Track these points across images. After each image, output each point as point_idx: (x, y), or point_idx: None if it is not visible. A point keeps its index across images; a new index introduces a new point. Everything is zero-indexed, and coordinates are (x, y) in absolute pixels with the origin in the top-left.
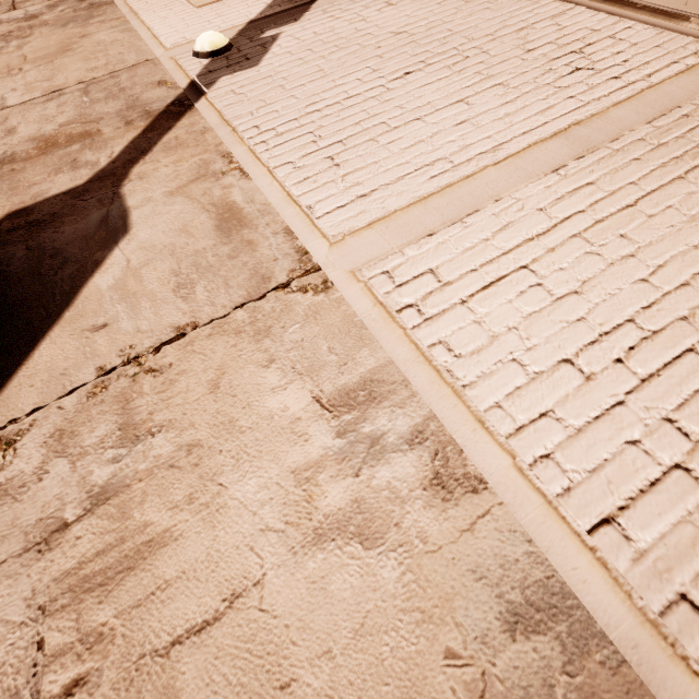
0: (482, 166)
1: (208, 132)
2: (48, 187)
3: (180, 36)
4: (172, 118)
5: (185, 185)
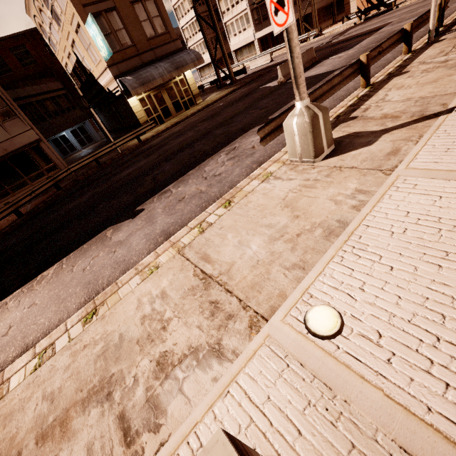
0: None
1: (428, 127)
2: (370, 128)
3: None
4: (426, 119)
5: (397, 140)
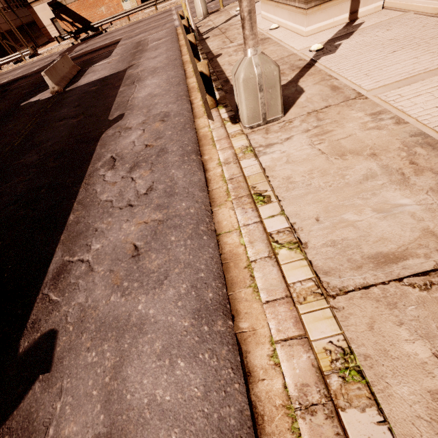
0: (419, 73)
1: (321, 71)
2: None
3: (302, 46)
4: (307, 68)
5: (318, 82)
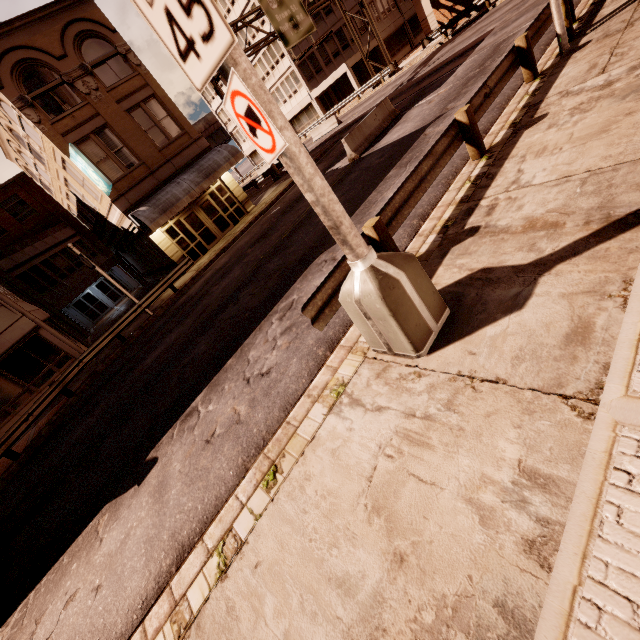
0: None
1: (634, 253)
2: (509, 258)
3: None
4: (620, 228)
5: (576, 293)
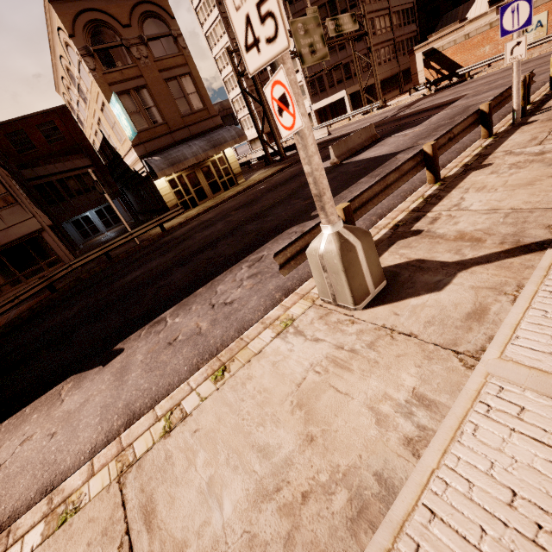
0: None
1: (530, 269)
2: (439, 256)
3: None
4: (524, 251)
5: (482, 287)
